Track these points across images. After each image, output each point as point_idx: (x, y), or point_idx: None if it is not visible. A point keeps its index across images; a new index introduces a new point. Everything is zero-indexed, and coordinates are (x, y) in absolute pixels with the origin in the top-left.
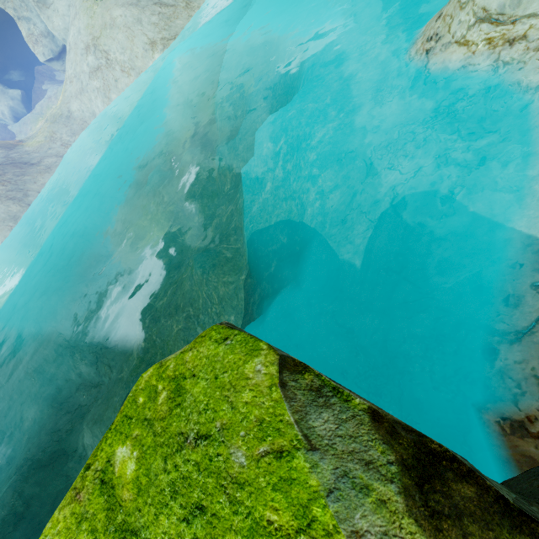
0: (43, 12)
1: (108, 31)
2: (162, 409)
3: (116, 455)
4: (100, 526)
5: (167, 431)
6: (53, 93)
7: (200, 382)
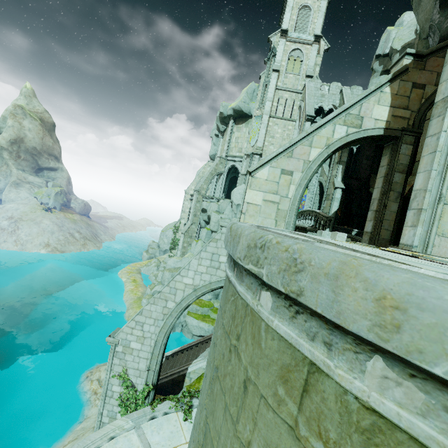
0: (11, 187)
1: (32, 223)
2: None
3: None
4: None
5: None
6: None
7: None
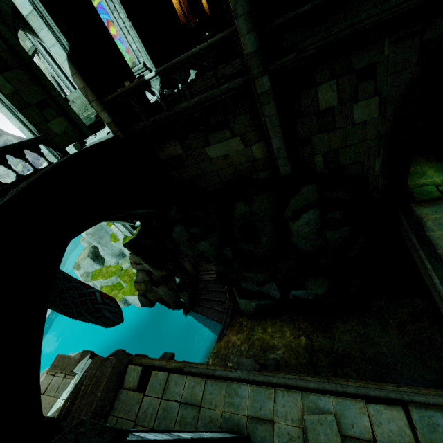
0: None
1: None
2: None
3: None
4: None
5: None
6: None
7: None
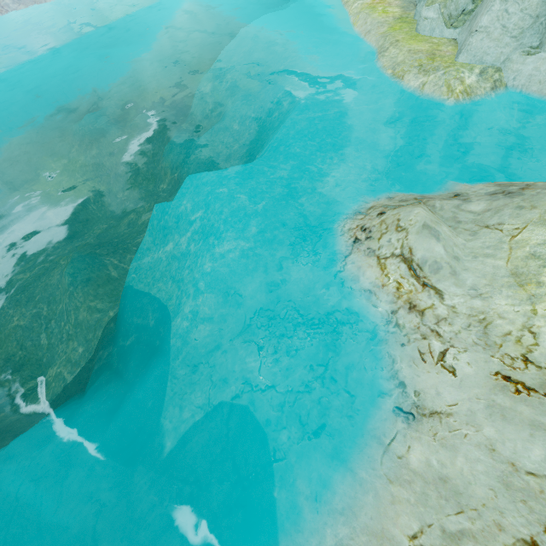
0: None
1: None
2: None
3: None
4: None
5: None
6: None
7: None
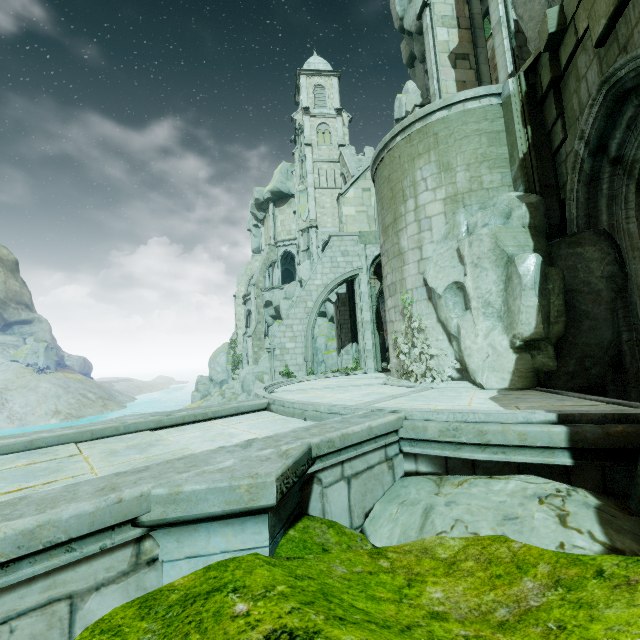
0: None
1: (25, 390)
2: None
3: None
4: None
5: None
6: None
7: None
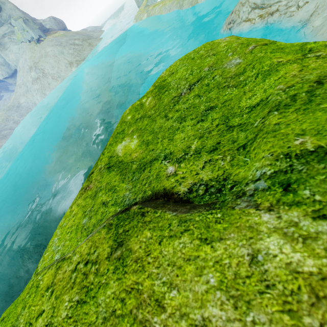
0: (3, 52)
1: (43, 59)
2: (150, 104)
3: (117, 150)
4: (117, 182)
5: (160, 107)
6: (7, 97)
7: (179, 70)
